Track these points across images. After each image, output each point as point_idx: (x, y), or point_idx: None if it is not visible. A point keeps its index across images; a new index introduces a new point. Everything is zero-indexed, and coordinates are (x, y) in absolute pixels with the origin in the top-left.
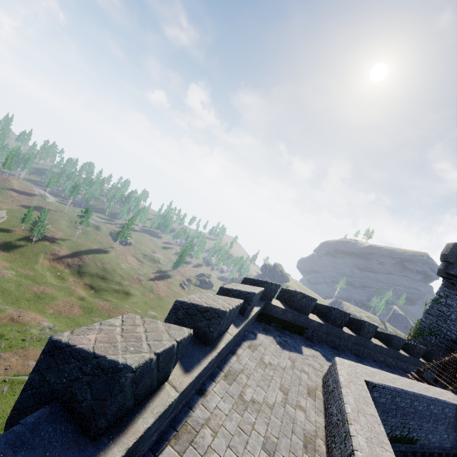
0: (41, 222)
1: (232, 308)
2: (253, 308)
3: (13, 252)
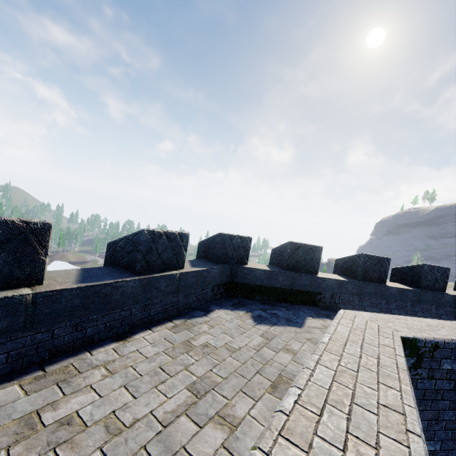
0: None
1: None
2: (185, 269)
3: None
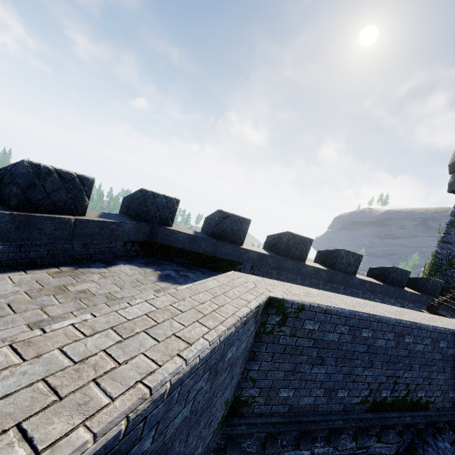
0: None
1: None
2: (87, 217)
3: None
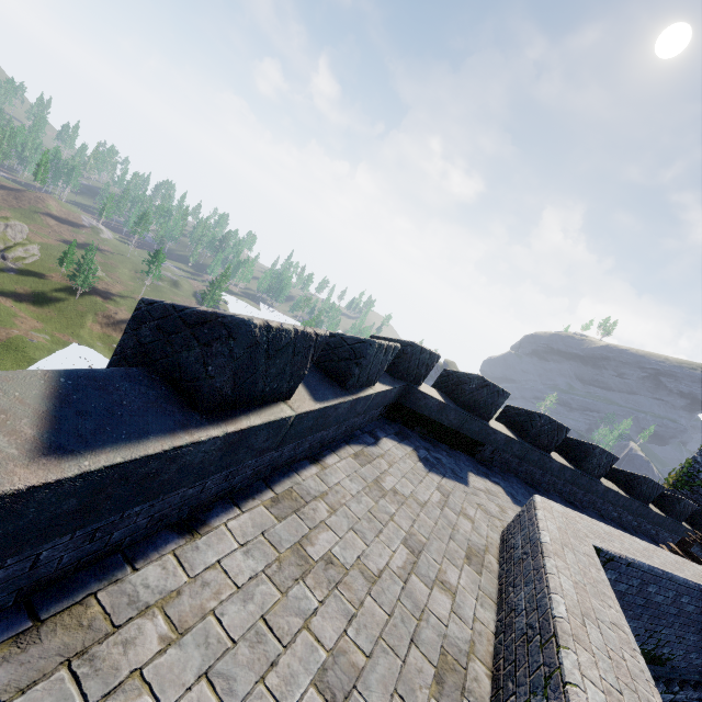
0: (87, 265)
1: (279, 327)
2: (375, 385)
3: (47, 308)
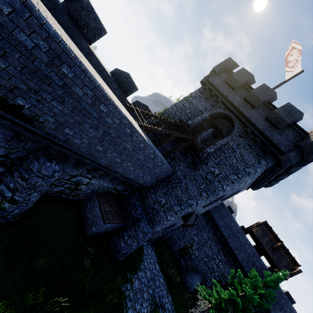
0: None
1: None
2: None
3: None
